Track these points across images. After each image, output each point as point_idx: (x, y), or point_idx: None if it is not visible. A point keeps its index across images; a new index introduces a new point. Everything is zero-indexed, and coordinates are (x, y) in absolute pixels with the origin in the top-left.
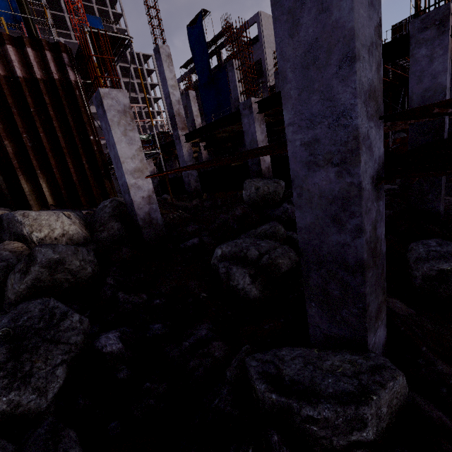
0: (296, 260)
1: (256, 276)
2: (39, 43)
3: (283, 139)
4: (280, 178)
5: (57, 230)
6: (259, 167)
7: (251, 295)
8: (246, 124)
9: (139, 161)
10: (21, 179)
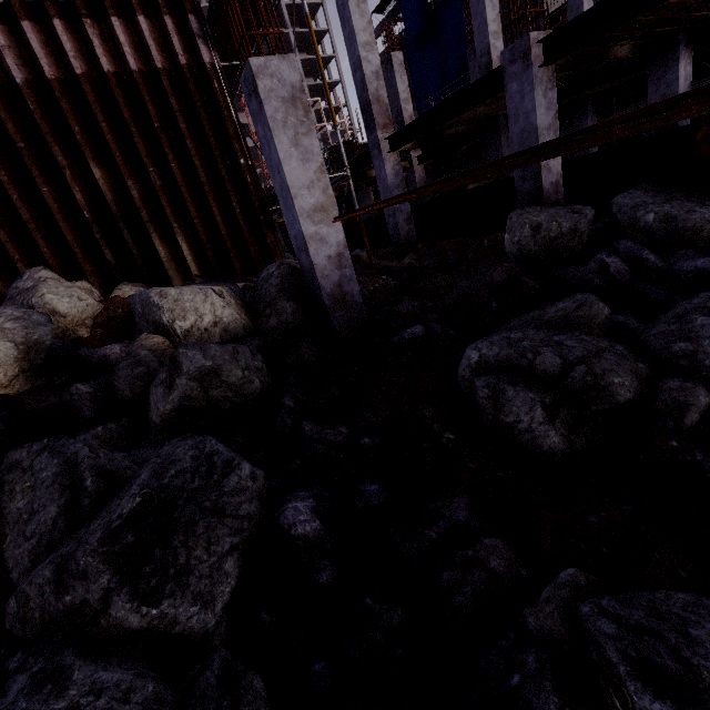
0: (651, 378)
1: (557, 407)
2: (153, 4)
3: (576, 123)
4: (579, 203)
5: (206, 317)
6: (537, 183)
7: (544, 444)
8: (515, 95)
9: (321, 191)
10: (154, 238)
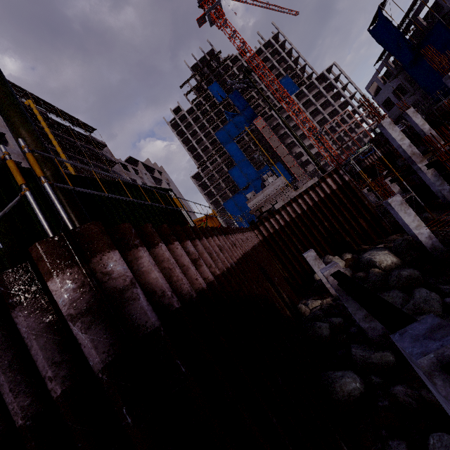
0: None
1: None
2: (329, 174)
3: None
4: None
5: (389, 261)
6: None
7: None
8: None
9: (416, 221)
10: (344, 236)
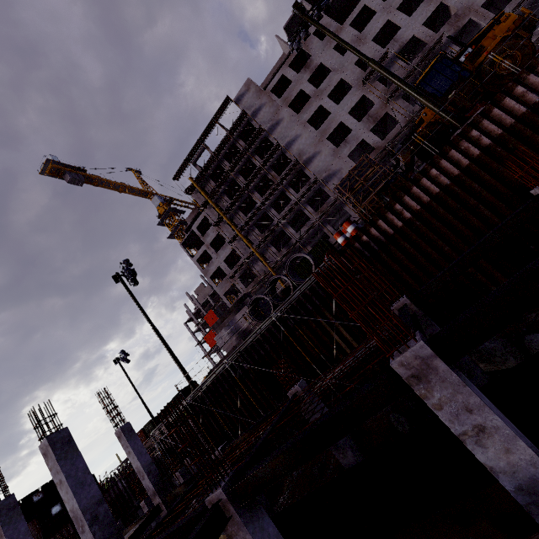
0: None
1: None
2: None
3: None
4: None
5: None
6: None
7: None
8: None
9: None
10: None
